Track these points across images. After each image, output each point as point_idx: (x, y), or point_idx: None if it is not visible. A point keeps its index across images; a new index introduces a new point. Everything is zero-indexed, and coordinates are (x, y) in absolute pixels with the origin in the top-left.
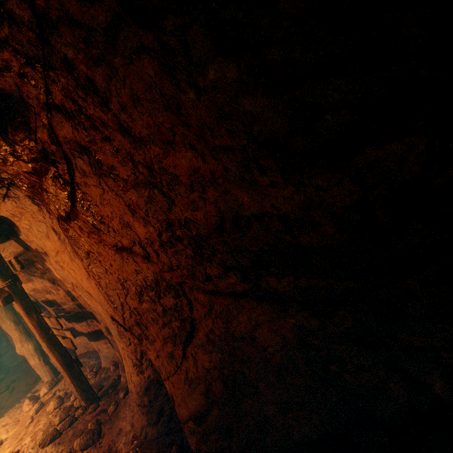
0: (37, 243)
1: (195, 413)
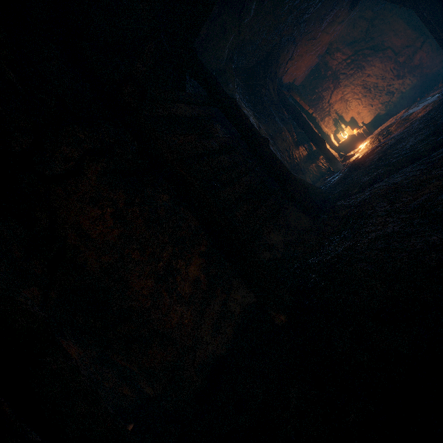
0: None
1: None
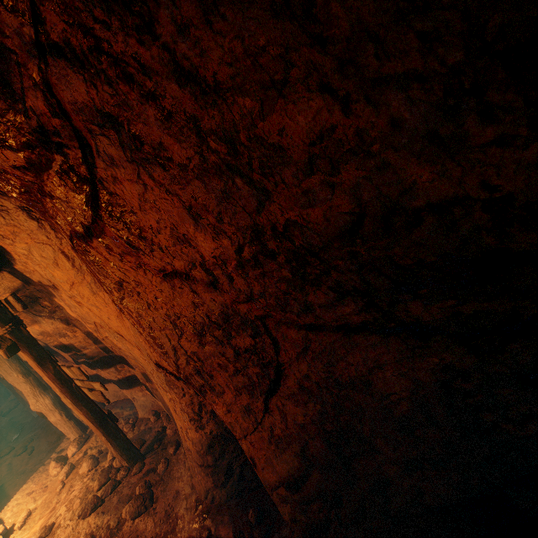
0: (42, 273)
1: (288, 479)
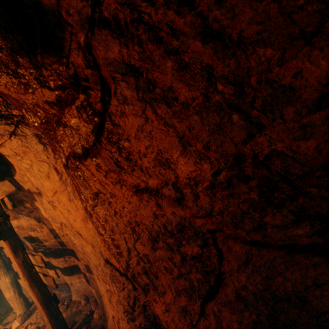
0: (34, 183)
1: None
